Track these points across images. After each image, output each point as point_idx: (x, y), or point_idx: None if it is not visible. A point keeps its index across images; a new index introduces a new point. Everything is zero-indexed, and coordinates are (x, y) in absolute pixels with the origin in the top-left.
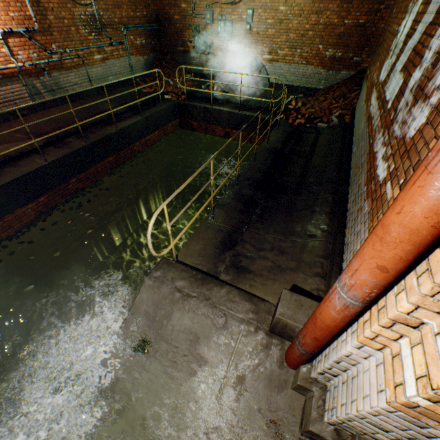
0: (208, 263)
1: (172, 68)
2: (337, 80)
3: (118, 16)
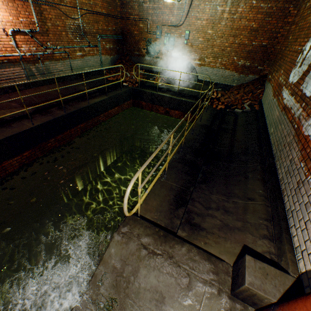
0: (165, 218)
1: (129, 65)
2: (246, 81)
3: (96, 28)
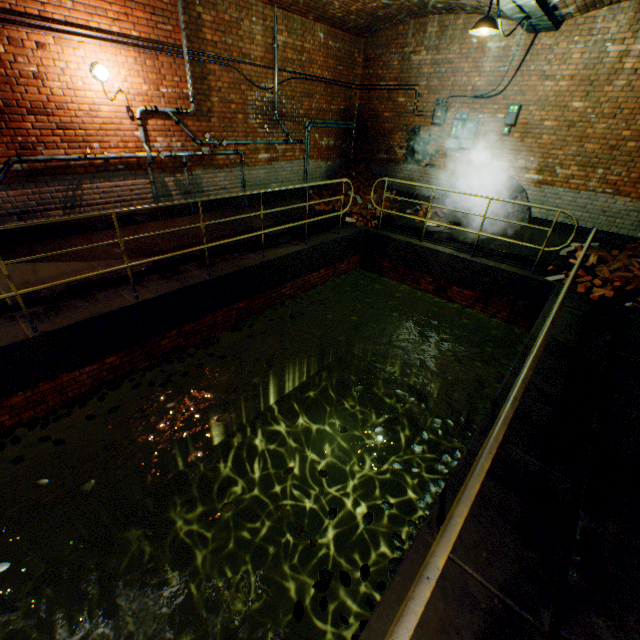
0: None
1: (364, 181)
2: None
3: (305, 107)
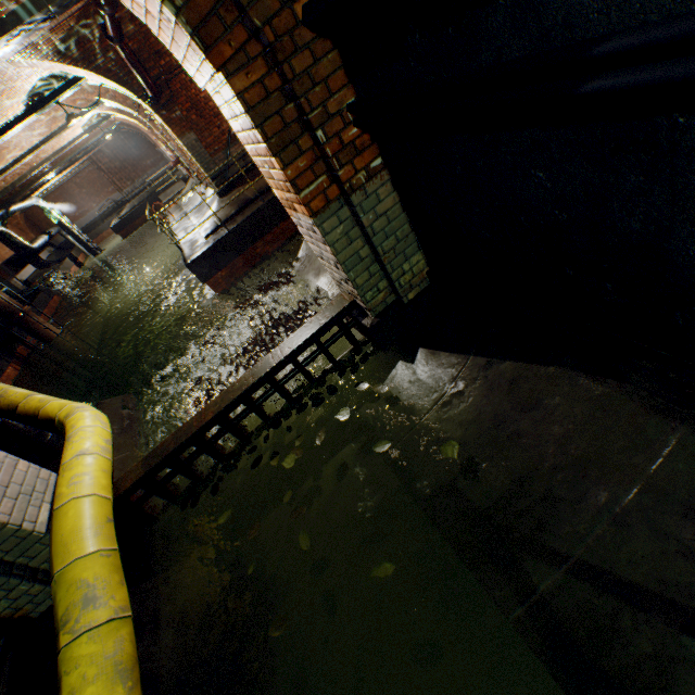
0: None
1: None
2: None
3: None
